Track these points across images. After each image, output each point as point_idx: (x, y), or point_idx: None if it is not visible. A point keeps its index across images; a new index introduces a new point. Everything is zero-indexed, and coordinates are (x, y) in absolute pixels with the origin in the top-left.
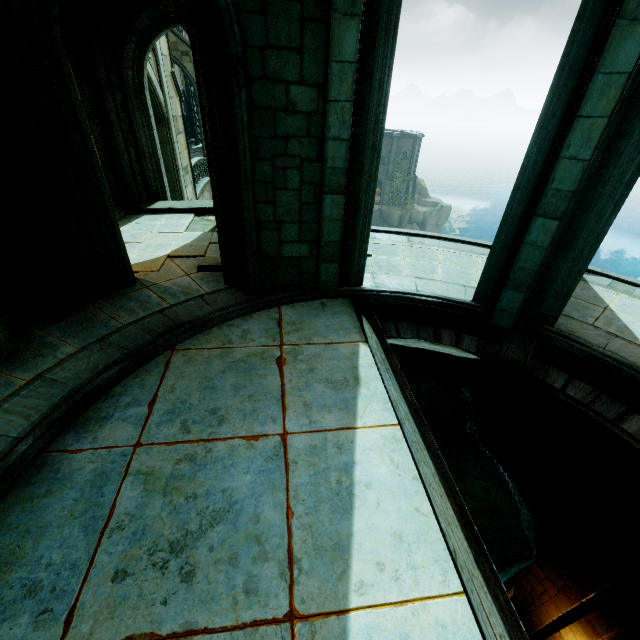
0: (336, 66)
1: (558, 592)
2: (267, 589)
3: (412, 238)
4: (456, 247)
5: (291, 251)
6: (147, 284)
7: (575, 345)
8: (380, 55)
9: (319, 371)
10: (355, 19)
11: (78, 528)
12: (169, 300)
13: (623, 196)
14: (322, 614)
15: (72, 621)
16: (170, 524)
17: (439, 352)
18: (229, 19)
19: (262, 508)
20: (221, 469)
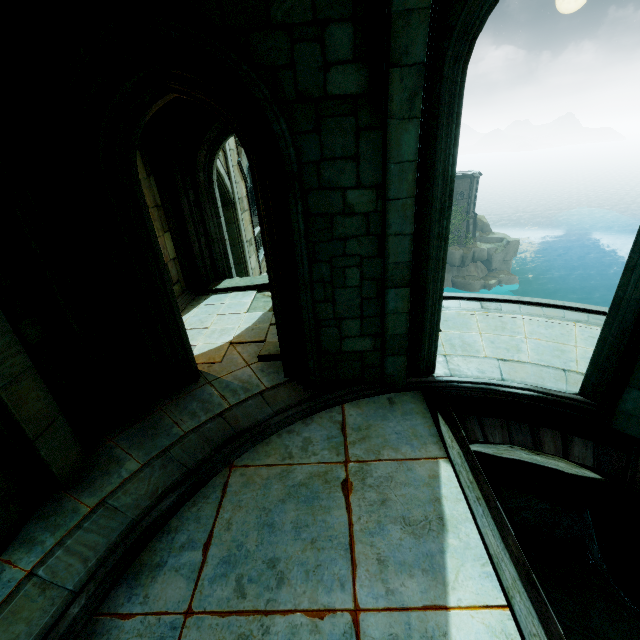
0: (395, 167)
1: None
2: None
3: (486, 304)
4: (542, 313)
5: (353, 346)
6: (210, 378)
7: None
8: (442, 147)
9: (393, 504)
10: (413, 121)
11: None
12: (230, 399)
13: None
14: None
15: None
16: None
17: (543, 466)
18: (284, 142)
19: None
20: None
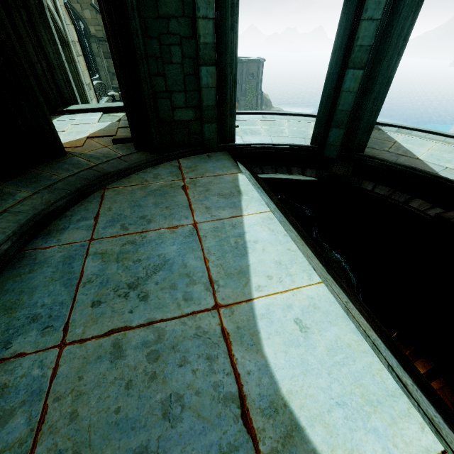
0: None
1: None
2: (198, 297)
3: (265, 116)
4: (296, 118)
5: (181, 116)
6: (75, 154)
7: (378, 161)
8: None
9: (213, 190)
10: None
11: (59, 285)
12: (95, 161)
13: (403, 46)
14: (236, 303)
15: (68, 329)
16: (125, 275)
17: (291, 179)
18: None
19: (187, 260)
20: (155, 245)
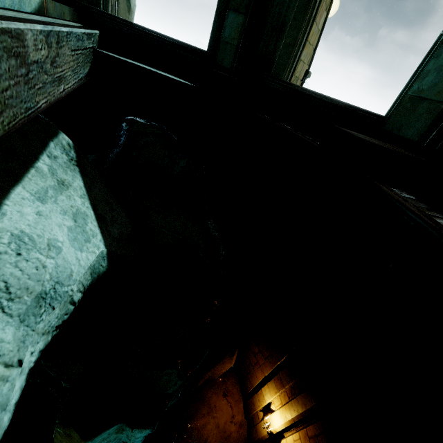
0: None
1: (265, 361)
2: None
3: None
4: None
5: None
6: None
7: (282, 83)
8: None
9: None
10: None
11: None
12: None
13: None
14: None
15: None
16: None
17: (155, 72)
18: None
19: None
20: None
